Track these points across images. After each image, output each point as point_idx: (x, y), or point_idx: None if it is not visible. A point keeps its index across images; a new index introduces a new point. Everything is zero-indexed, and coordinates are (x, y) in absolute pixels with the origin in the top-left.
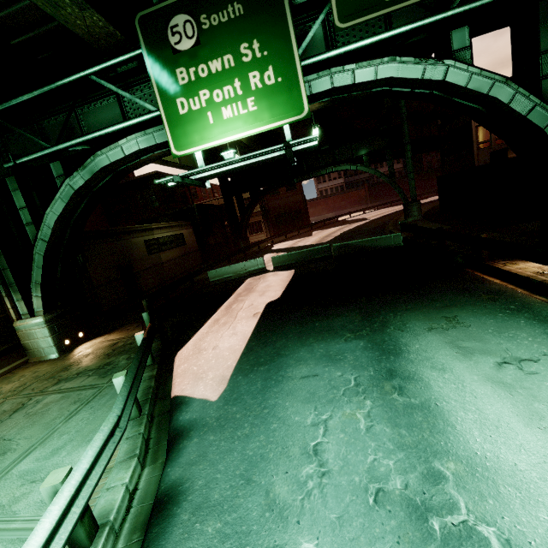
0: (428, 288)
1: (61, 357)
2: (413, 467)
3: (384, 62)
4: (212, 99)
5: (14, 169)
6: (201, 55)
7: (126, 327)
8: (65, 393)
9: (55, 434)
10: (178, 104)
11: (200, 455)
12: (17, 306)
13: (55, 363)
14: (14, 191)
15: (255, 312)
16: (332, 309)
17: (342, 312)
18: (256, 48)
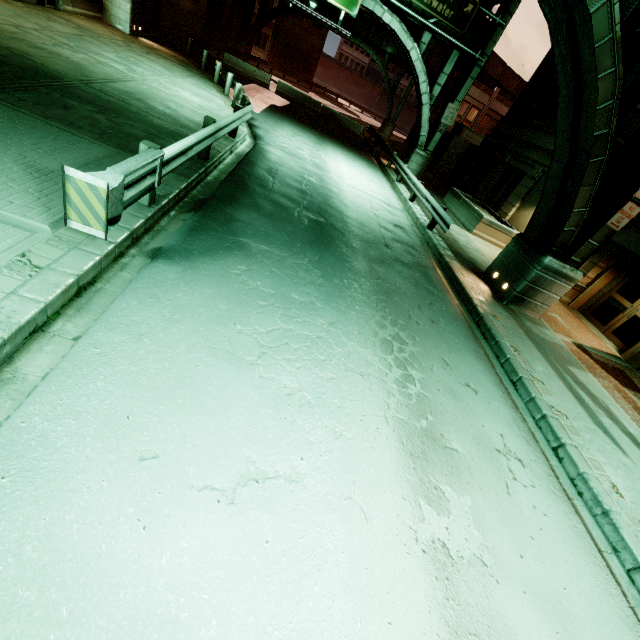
0: (351, 147)
1: (133, 36)
2: (315, 148)
3: (397, 20)
4: None
5: None
6: None
7: (170, 49)
8: (172, 64)
9: (189, 78)
10: None
11: (257, 118)
12: None
13: (134, 38)
14: None
15: (266, 102)
16: (307, 126)
17: (311, 129)
18: None
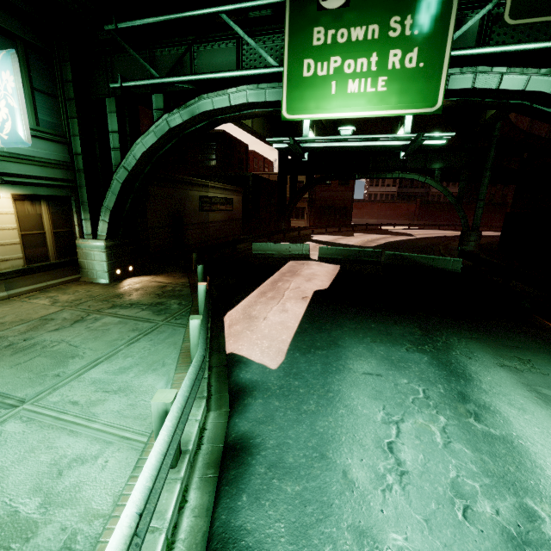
0: (494, 323)
1: (111, 284)
2: (502, 496)
3: (541, 73)
4: (342, 69)
5: (115, 91)
6: (346, 18)
7: (172, 274)
8: (122, 319)
9: (119, 354)
10: (304, 65)
11: (268, 417)
12: (83, 225)
13: (106, 288)
14: (110, 113)
15: (303, 295)
16: (388, 315)
17: (399, 321)
18: (408, 24)
